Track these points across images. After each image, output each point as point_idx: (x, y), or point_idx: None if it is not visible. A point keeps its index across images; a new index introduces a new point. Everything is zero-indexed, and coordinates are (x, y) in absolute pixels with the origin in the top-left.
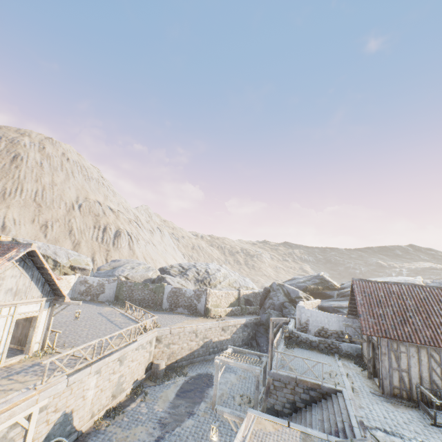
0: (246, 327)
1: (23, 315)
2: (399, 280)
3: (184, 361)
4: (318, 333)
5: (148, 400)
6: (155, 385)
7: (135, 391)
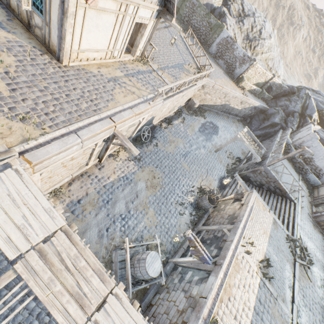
0: (253, 109)
1: (139, 20)
2: None
3: (206, 107)
4: (304, 158)
5: (184, 124)
6: (188, 115)
7: (177, 112)
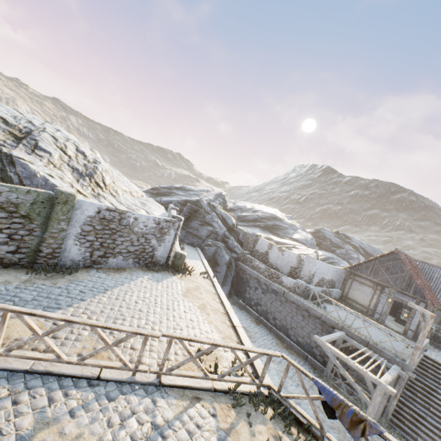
0: None
1: None
2: (271, 211)
3: None
4: (318, 283)
5: None
6: None
7: None
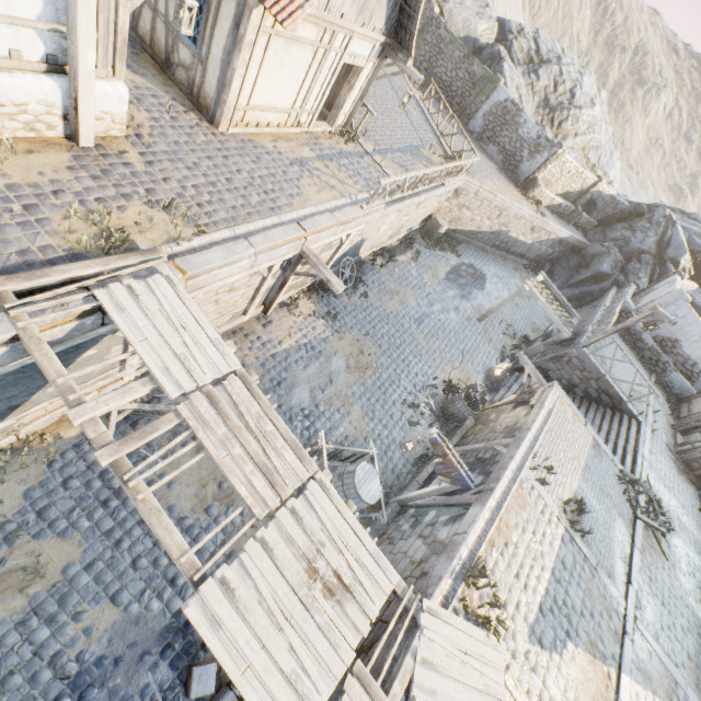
0: (558, 244)
1: (350, 60)
2: None
3: (461, 236)
4: (661, 340)
5: (418, 263)
6: (425, 247)
7: (405, 241)
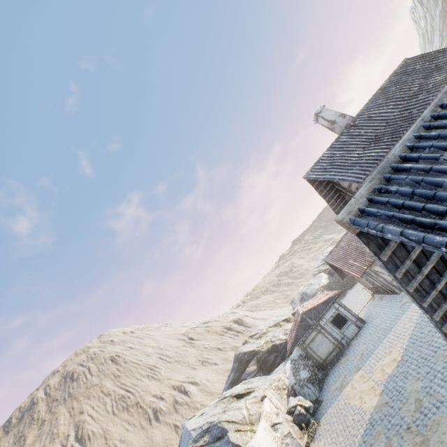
0: None
1: None
2: None
3: None
4: None
5: None
6: None
7: None
